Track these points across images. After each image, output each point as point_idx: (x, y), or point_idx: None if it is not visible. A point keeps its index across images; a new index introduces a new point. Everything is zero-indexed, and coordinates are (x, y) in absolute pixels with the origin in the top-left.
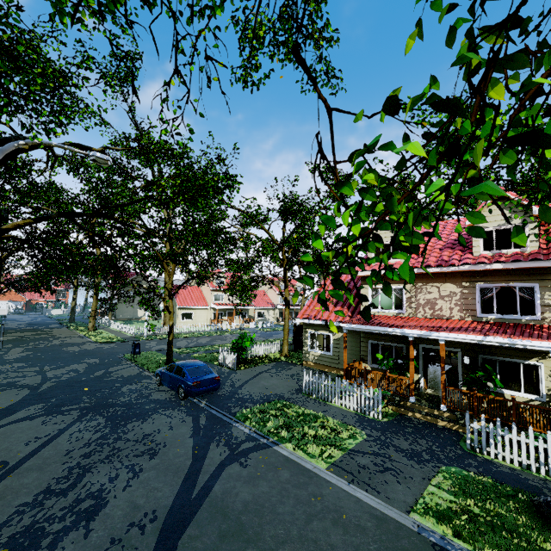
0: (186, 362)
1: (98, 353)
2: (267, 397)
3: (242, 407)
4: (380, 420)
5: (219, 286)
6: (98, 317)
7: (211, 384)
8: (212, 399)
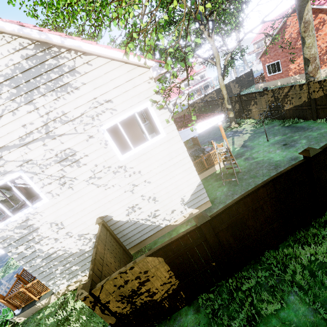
0: None
1: None
2: None
3: None
4: None
5: None
6: None
7: None
8: None
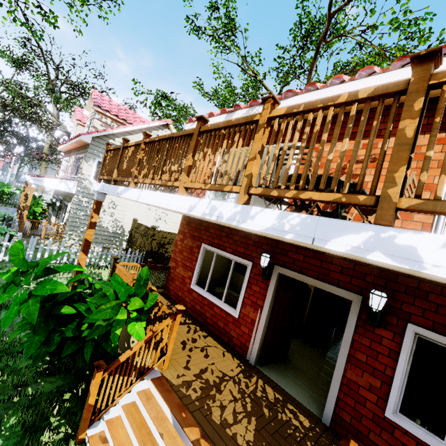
0: None
1: None
2: None
3: None
4: None
5: None
6: None
7: None
8: None
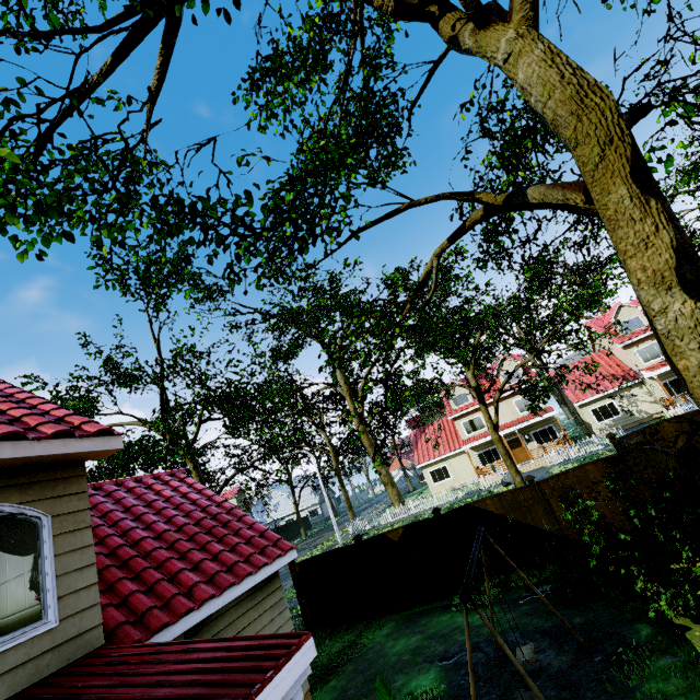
0: None
1: None
2: None
3: None
4: None
5: None
6: None
7: None
8: None
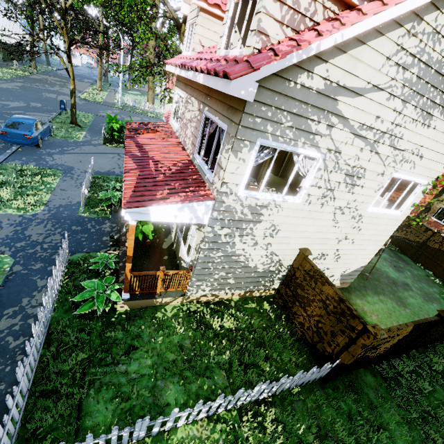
0: (19, 117)
1: (55, 103)
2: (59, 165)
3: (23, 163)
4: (80, 213)
5: (92, 56)
6: (10, 62)
7: (20, 139)
8: (25, 151)
